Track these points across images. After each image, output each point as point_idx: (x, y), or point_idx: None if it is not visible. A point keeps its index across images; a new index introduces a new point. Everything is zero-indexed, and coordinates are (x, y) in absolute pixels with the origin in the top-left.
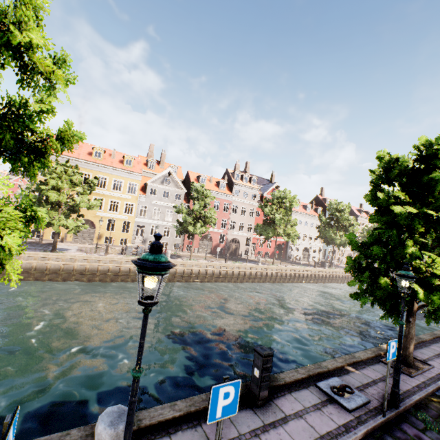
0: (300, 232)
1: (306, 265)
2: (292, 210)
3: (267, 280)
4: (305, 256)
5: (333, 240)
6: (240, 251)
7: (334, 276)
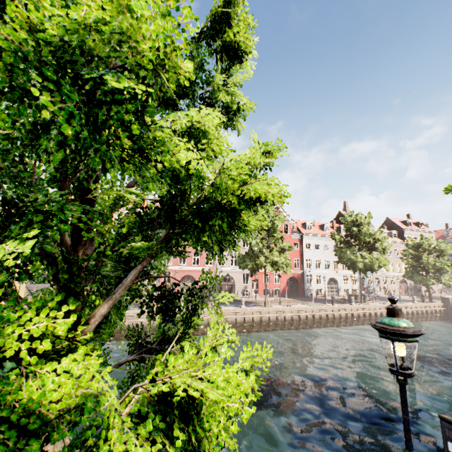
0: (319, 259)
1: (329, 301)
2: (302, 232)
3: (256, 328)
4: (333, 290)
5: (356, 264)
6: (237, 291)
7: (367, 315)
